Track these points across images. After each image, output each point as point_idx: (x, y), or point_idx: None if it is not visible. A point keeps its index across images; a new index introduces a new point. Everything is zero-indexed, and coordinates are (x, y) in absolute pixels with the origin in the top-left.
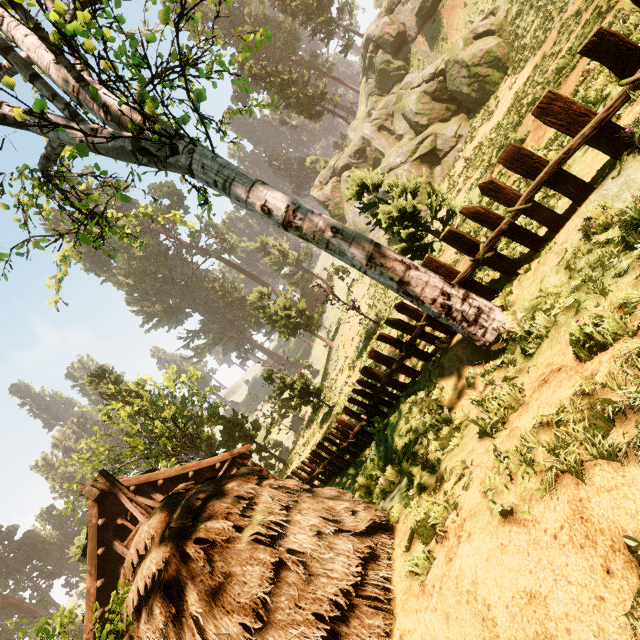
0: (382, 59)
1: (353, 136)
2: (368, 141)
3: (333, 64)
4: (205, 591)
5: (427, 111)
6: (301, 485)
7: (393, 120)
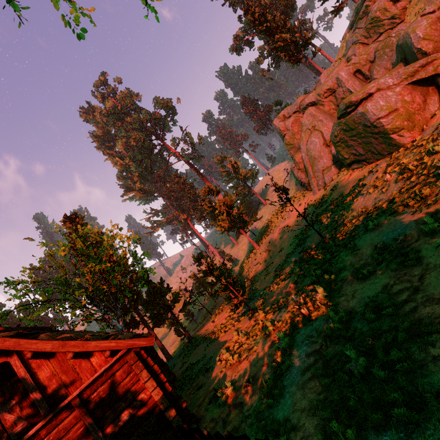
0: (379, 7)
1: (324, 80)
2: (341, 81)
3: (316, 33)
4: None
5: (436, 38)
6: None
7: (372, 65)
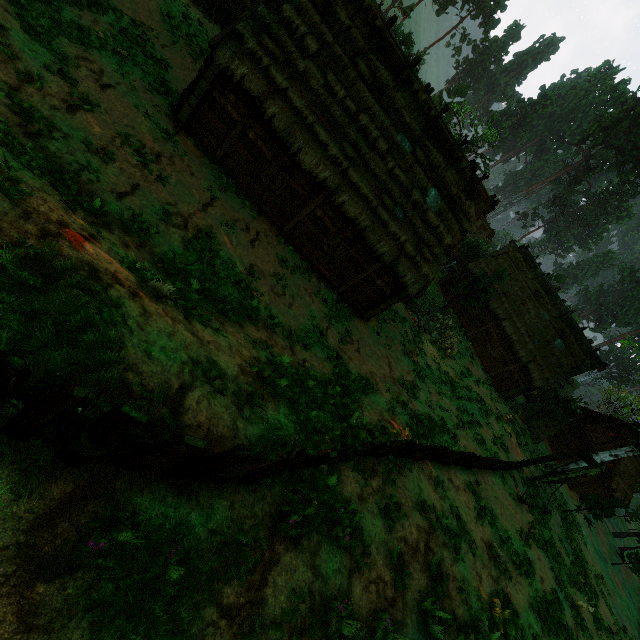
0: None
1: None
2: None
3: None
4: (544, 410)
5: None
6: (548, 432)
7: None
